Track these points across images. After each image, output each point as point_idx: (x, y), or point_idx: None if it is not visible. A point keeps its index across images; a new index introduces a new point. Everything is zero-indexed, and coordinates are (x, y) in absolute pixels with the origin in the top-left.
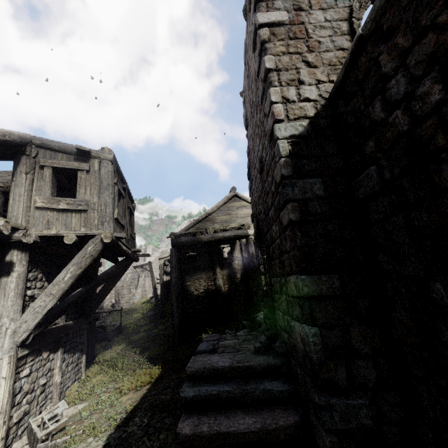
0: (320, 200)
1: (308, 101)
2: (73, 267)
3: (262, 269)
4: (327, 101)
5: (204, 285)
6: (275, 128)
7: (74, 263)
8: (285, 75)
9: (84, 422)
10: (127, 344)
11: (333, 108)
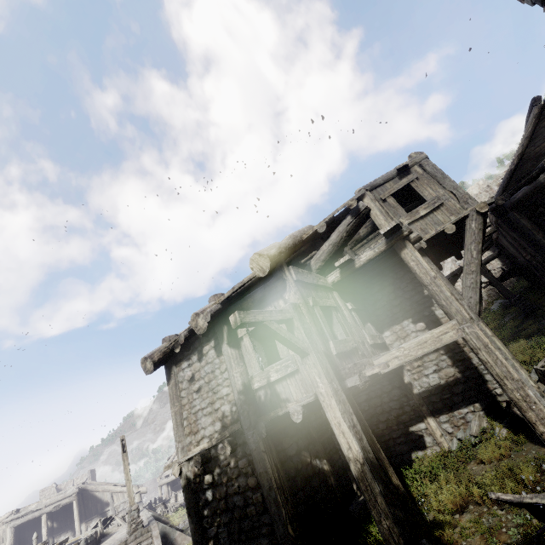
0: None
1: None
2: (472, 246)
3: None
4: None
5: None
6: None
7: (470, 242)
8: None
9: None
10: (524, 339)
11: None
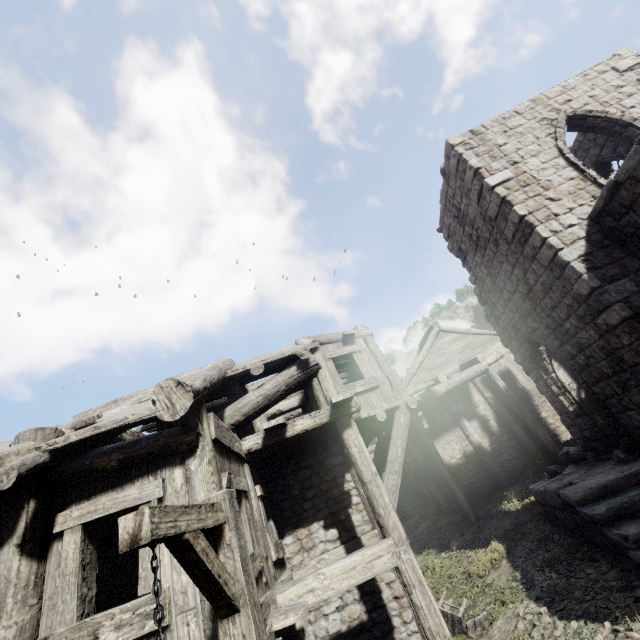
0: (638, 294)
1: (573, 227)
2: (399, 441)
3: (555, 389)
4: (588, 220)
5: (458, 448)
6: (561, 256)
7: (397, 437)
8: (539, 215)
9: (477, 606)
10: None
11: (598, 224)
